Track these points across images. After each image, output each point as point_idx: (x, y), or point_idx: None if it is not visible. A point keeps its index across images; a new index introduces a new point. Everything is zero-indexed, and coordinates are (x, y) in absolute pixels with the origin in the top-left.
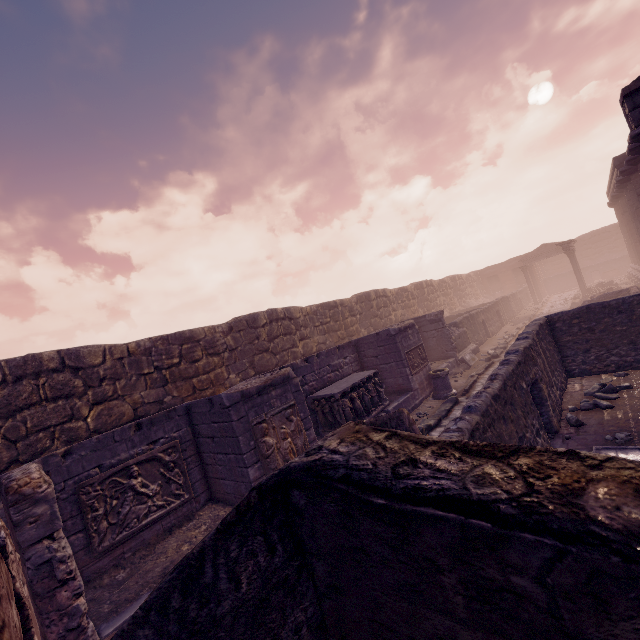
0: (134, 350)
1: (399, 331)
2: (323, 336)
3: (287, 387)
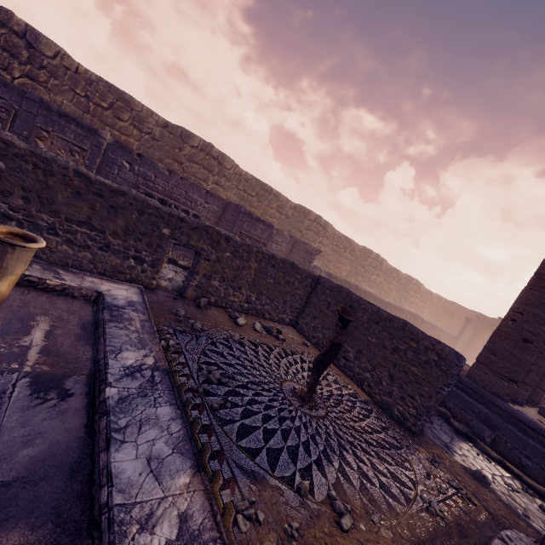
0: (81, 72)
1: (249, 214)
2: (238, 199)
3: (91, 137)
